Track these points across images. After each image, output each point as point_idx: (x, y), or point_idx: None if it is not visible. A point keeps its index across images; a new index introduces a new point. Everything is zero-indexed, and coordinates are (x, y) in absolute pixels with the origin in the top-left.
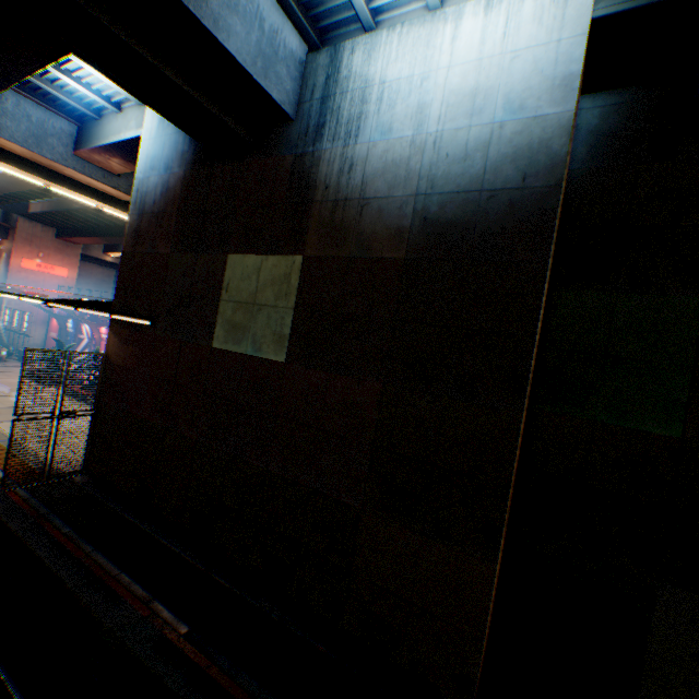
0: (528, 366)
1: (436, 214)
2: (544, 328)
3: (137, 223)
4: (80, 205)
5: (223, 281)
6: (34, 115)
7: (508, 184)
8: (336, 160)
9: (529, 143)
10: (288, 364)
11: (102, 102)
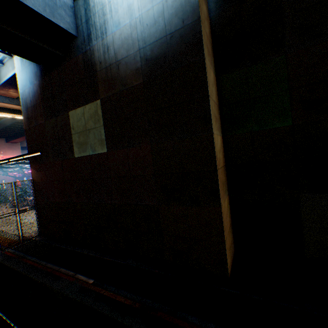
0: (209, 110)
1: (150, 55)
2: (219, 97)
3: (26, 114)
4: (10, 123)
5: (70, 125)
6: None
7: (177, 27)
8: (101, 48)
9: (180, 4)
10: (109, 152)
11: None
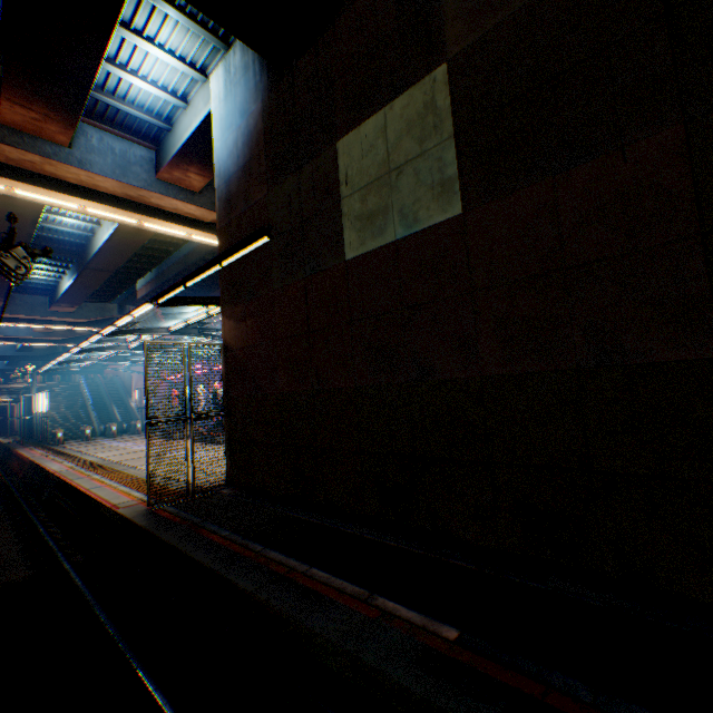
0: None
1: None
2: None
3: (225, 192)
4: (174, 272)
5: (337, 177)
6: (116, 148)
7: None
8: None
9: None
10: (468, 212)
11: (169, 98)
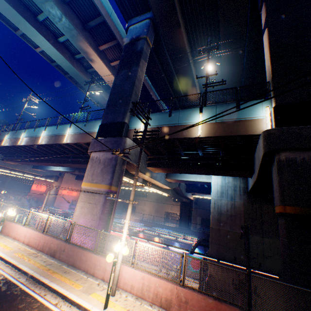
0: None
1: None
2: None
3: (216, 216)
4: None
5: None
6: None
7: None
8: None
9: None
10: None
11: None
